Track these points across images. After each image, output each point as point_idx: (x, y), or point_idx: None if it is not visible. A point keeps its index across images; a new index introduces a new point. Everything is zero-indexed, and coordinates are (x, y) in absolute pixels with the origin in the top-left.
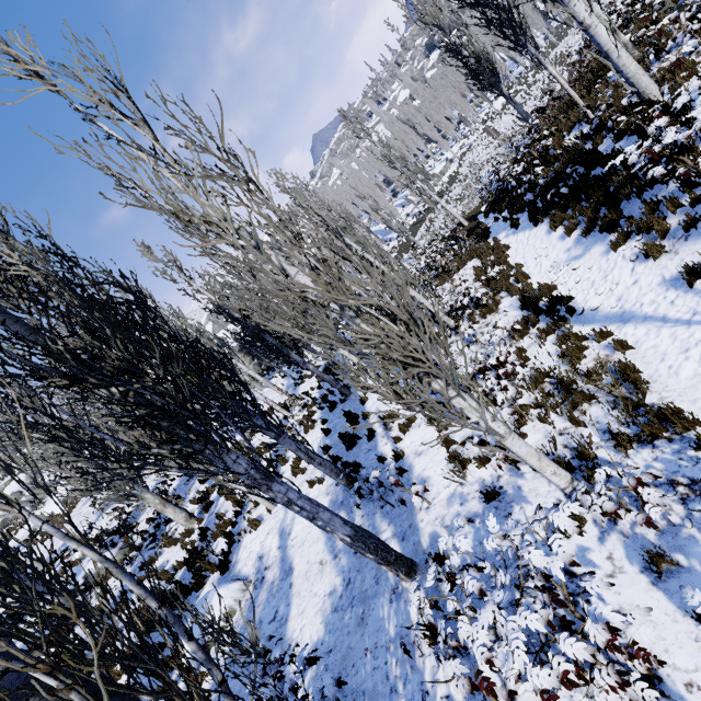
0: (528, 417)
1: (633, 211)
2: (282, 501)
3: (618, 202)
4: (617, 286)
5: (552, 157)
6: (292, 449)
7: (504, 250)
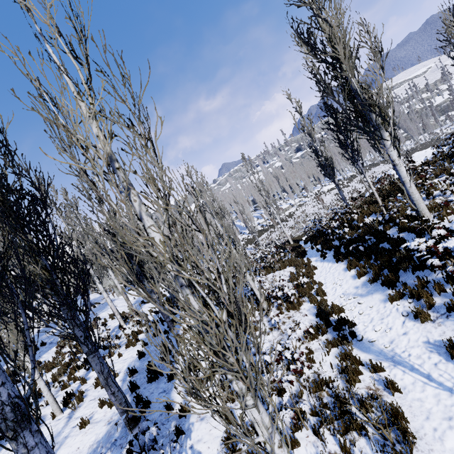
0: (304, 424)
1: (407, 280)
2: None
3: (397, 269)
4: (390, 330)
5: (356, 225)
6: (96, 369)
7: (313, 269)
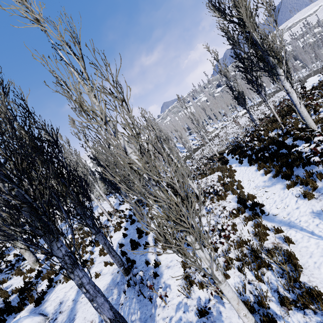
0: (232, 265)
1: (299, 173)
2: (77, 282)
3: (292, 167)
4: (287, 207)
5: (263, 139)
6: (101, 243)
7: (233, 172)
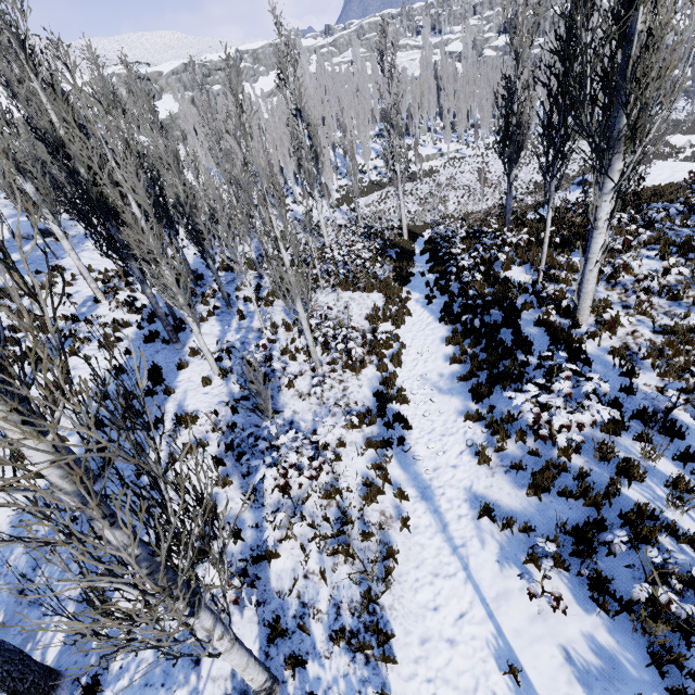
0: (294, 537)
1: (499, 402)
2: None
3: (497, 382)
4: (443, 454)
5: (495, 274)
6: None
7: (406, 313)
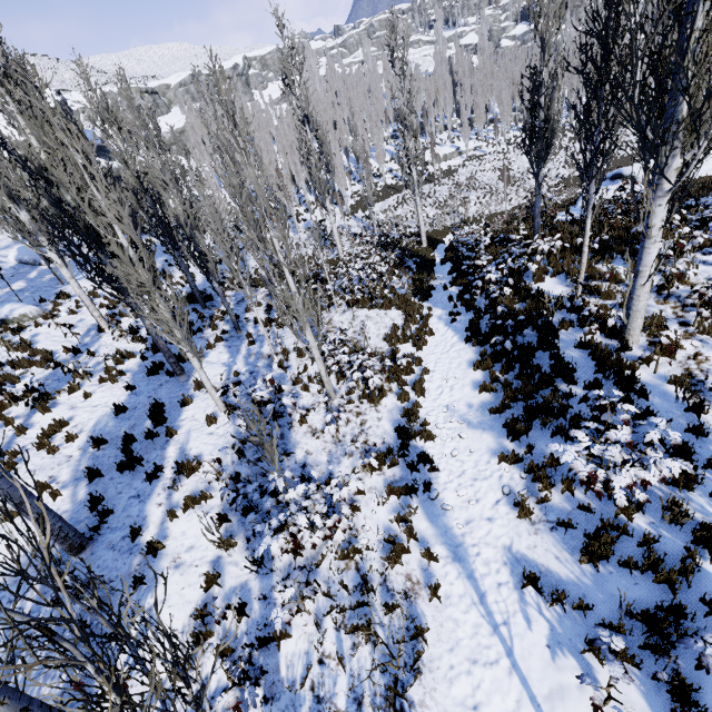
0: (307, 611)
1: (538, 441)
2: None
3: (536, 416)
4: (476, 503)
5: (526, 287)
6: None
7: (428, 333)
